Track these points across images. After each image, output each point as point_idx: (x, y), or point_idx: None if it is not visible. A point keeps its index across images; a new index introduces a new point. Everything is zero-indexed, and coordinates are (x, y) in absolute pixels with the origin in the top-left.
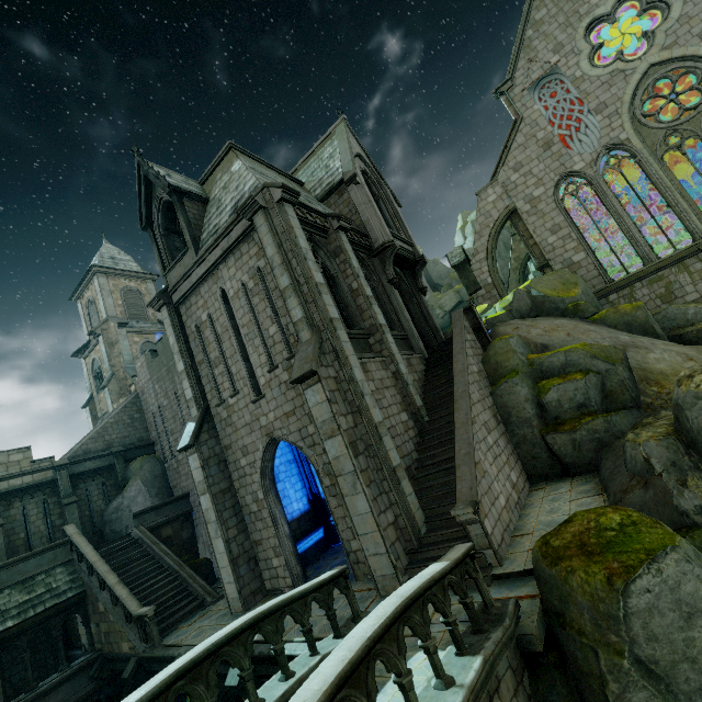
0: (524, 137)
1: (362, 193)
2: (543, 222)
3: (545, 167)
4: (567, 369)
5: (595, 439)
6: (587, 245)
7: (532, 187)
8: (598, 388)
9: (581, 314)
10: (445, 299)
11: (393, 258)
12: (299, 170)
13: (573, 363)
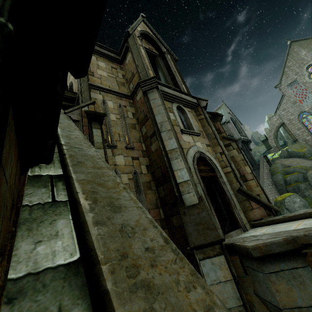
0: (286, 100)
1: (231, 125)
2: (294, 126)
3: (294, 109)
4: (294, 172)
5: (298, 188)
6: (311, 134)
7: (289, 116)
8: (301, 177)
9: (305, 157)
10: (261, 149)
11: (241, 142)
12: None
13: (295, 170)
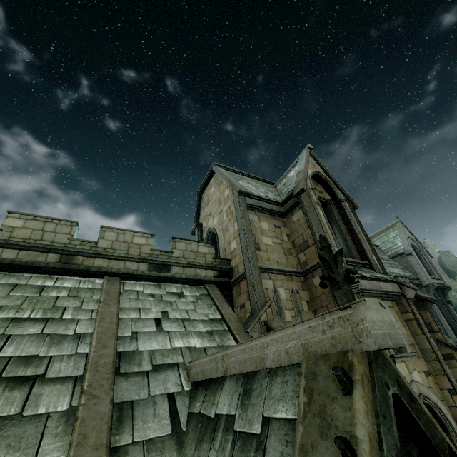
0: None
1: (414, 260)
2: None
3: None
4: None
5: None
6: None
7: None
8: None
9: None
10: None
11: (433, 290)
12: (374, 237)
13: None
